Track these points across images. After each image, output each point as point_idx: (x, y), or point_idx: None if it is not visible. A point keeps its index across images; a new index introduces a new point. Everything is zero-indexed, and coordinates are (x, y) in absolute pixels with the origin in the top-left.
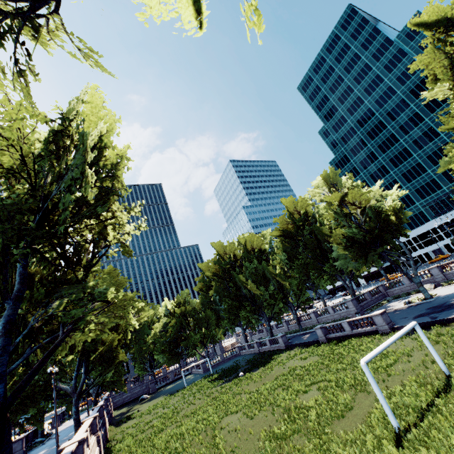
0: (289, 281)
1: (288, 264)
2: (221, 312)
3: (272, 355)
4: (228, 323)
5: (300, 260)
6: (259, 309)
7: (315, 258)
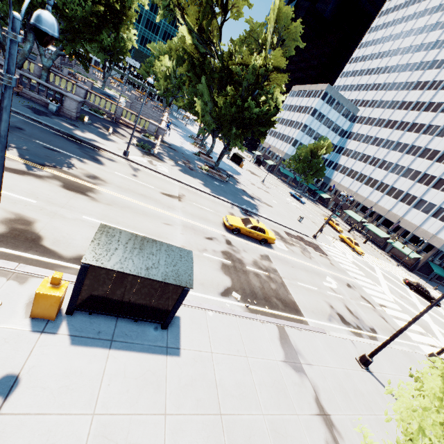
0: None
1: None
2: None
3: None
4: None
5: None
6: None
7: None
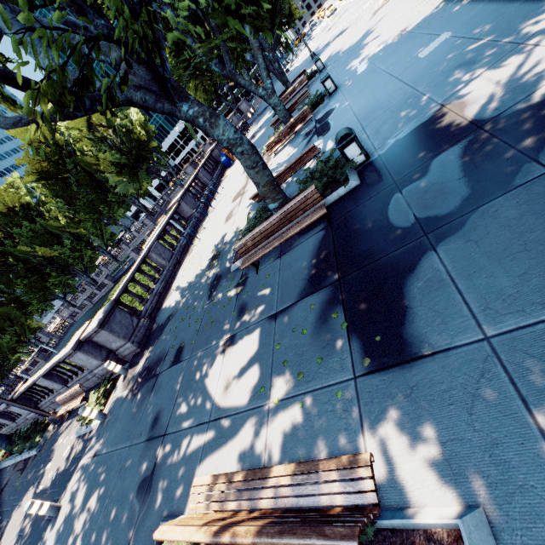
0: (83, 227)
1: (71, 209)
2: (21, 298)
3: (106, 296)
4: (40, 303)
5: (82, 200)
6: (68, 269)
7: (96, 192)
